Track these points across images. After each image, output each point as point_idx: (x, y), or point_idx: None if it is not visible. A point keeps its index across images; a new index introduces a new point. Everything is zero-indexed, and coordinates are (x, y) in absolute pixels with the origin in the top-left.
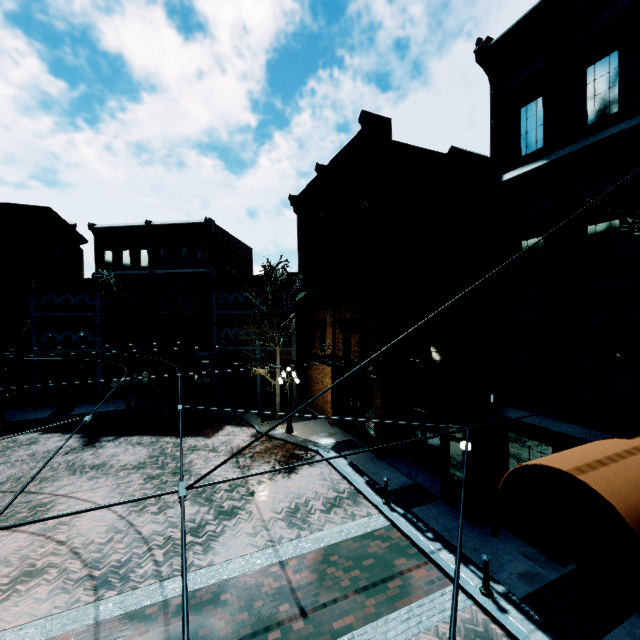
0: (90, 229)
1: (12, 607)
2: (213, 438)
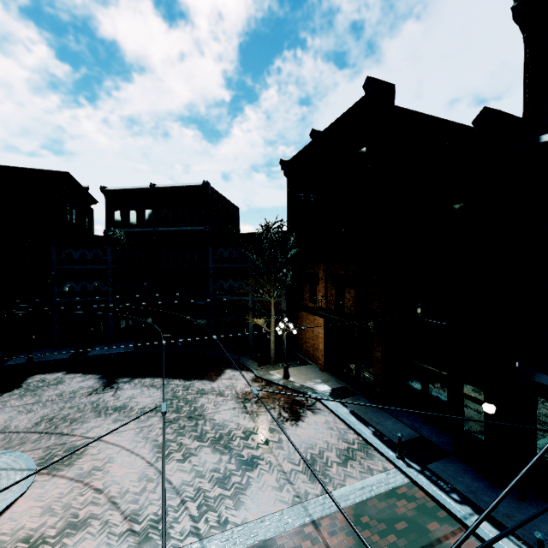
0: (102, 191)
1: None
2: (217, 382)
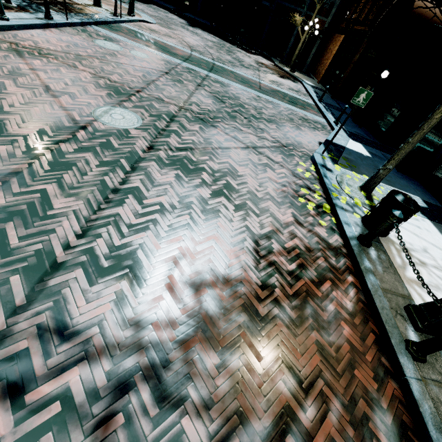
0: None
1: (165, 38)
2: (250, 54)
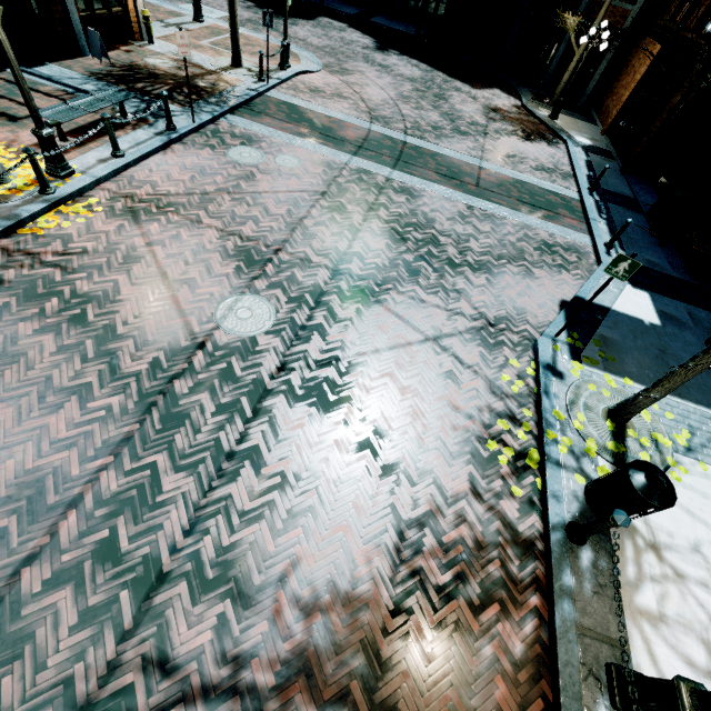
0: None
1: (332, 103)
2: (478, 91)
